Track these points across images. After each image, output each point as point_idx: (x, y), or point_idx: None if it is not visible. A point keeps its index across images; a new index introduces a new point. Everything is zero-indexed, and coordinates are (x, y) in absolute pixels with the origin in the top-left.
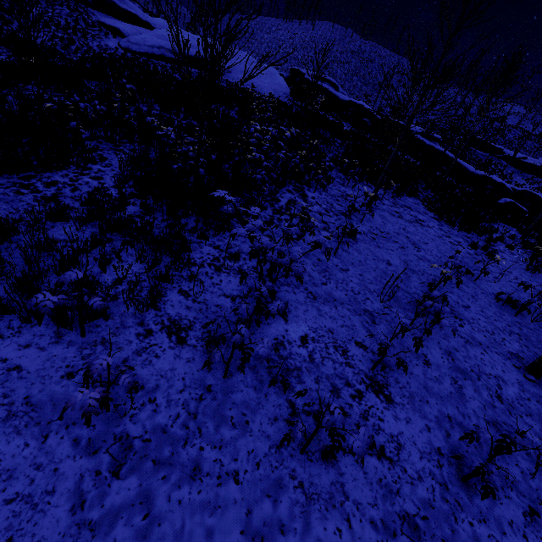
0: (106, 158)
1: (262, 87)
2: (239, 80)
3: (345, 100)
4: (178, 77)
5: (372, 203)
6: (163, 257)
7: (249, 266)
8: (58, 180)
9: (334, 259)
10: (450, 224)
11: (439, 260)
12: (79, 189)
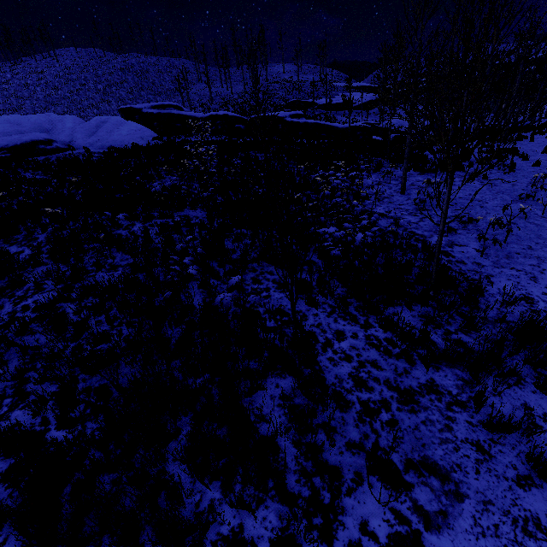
0: (280, 310)
1: (127, 141)
2: (94, 146)
3: (205, 117)
4: (38, 177)
5: (405, 189)
6: (544, 346)
7: (542, 296)
8: (349, 372)
9: (512, 246)
10: (434, 172)
11: (500, 200)
12: (372, 361)
